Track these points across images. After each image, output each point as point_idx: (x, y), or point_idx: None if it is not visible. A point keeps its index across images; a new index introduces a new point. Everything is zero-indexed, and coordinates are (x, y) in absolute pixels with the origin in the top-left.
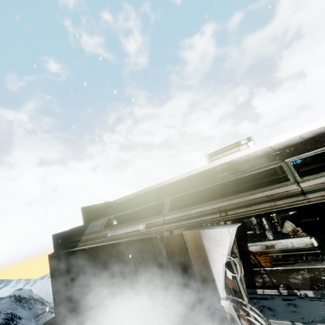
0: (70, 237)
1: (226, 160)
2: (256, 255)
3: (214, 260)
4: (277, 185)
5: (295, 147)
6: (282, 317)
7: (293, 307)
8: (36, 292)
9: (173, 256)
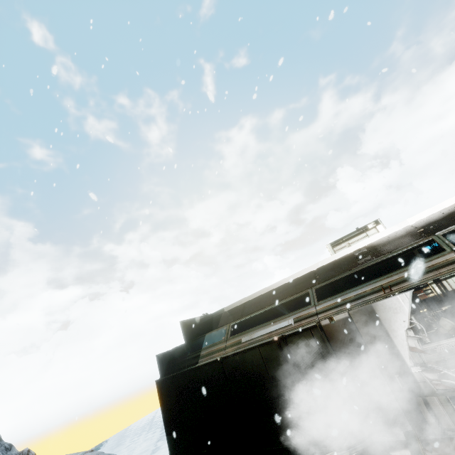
0: (181, 356)
1: (362, 244)
2: None
3: (393, 330)
4: (435, 256)
5: (438, 222)
6: None
7: None
8: None
9: (337, 345)
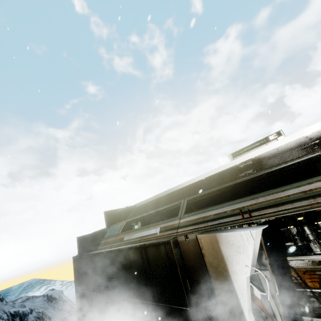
0: (92, 241)
1: (250, 156)
2: (299, 272)
3: (235, 271)
4: (317, 178)
5: None
6: None
7: None
8: (68, 293)
9: (189, 265)
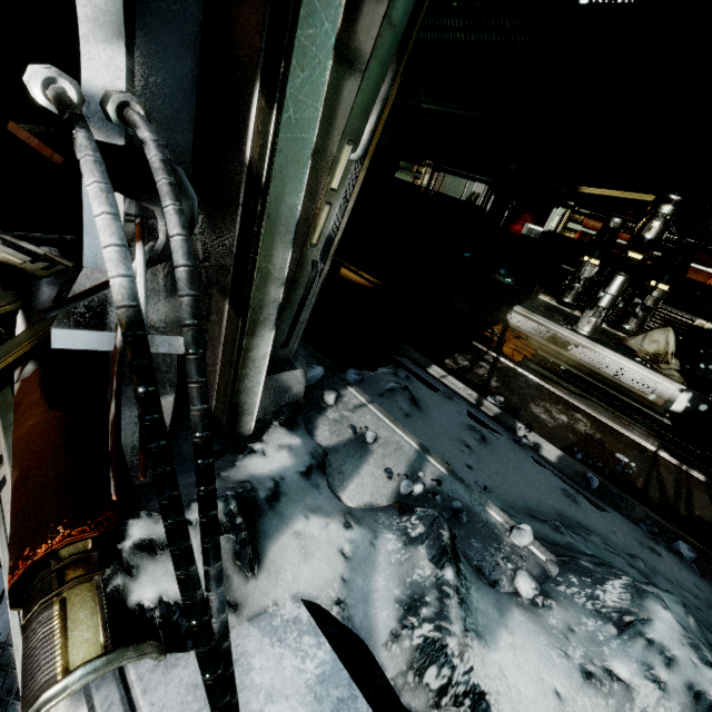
0: None
1: None
2: (510, 331)
3: None
4: None
5: None
6: (423, 430)
7: (473, 439)
8: None
9: None
